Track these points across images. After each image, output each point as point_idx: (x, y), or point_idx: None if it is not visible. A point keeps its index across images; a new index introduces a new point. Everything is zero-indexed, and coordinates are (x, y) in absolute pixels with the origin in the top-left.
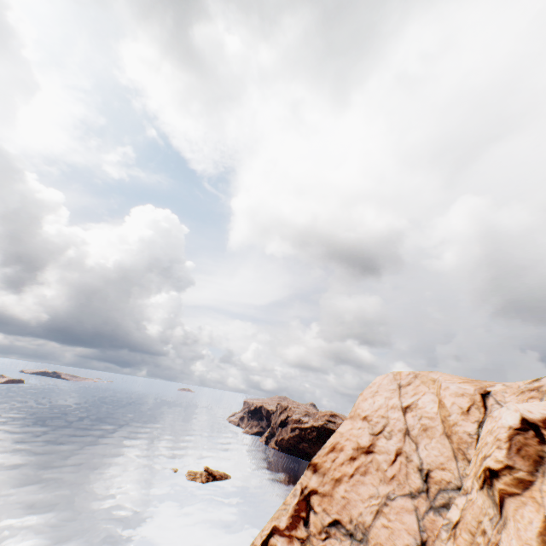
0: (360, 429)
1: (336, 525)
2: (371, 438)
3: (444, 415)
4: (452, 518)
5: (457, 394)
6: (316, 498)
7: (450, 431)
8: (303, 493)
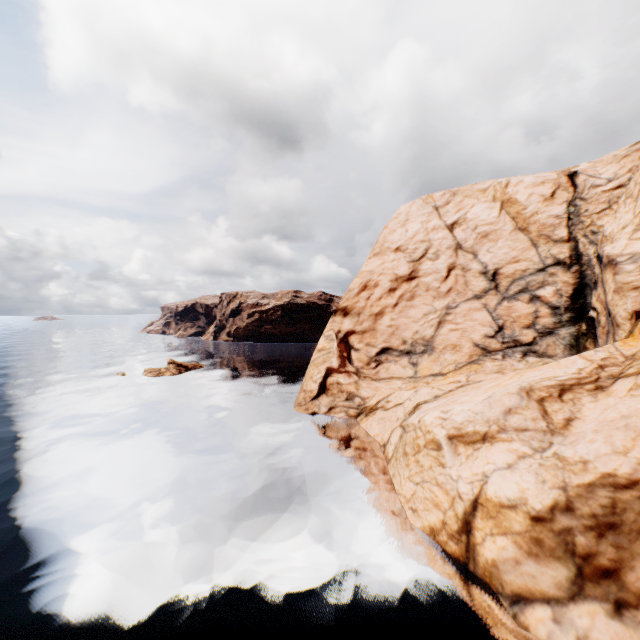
0: (394, 261)
1: (386, 352)
2: (411, 265)
3: (517, 212)
4: (637, 250)
5: (536, 184)
6: (354, 338)
7: (527, 223)
8: (338, 338)
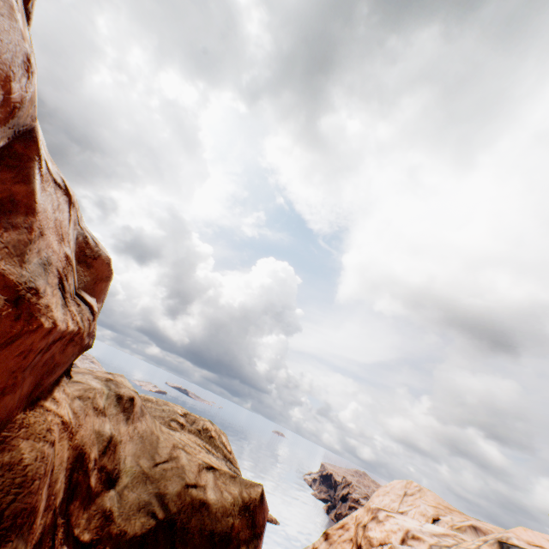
0: None
1: None
2: None
3: None
4: None
5: (421, 513)
6: None
7: None
8: None
